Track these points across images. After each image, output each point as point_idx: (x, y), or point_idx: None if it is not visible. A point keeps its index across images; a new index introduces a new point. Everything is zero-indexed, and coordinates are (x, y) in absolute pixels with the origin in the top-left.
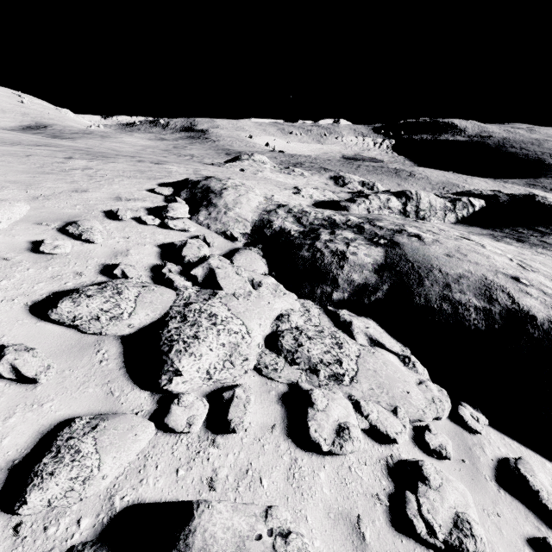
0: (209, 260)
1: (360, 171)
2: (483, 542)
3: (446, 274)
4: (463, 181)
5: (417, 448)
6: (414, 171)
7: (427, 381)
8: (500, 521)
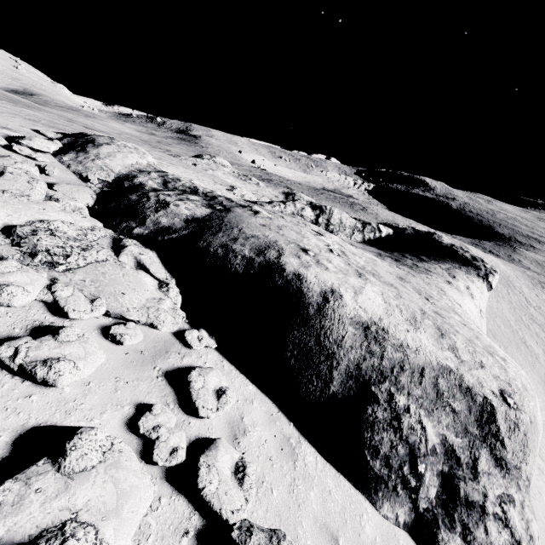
0: (8, 167)
1: (320, 196)
2: (59, 373)
3: (242, 233)
4: (407, 224)
5: (98, 331)
6: (369, 207)
7: (166, 300)
8: (127, 387)
